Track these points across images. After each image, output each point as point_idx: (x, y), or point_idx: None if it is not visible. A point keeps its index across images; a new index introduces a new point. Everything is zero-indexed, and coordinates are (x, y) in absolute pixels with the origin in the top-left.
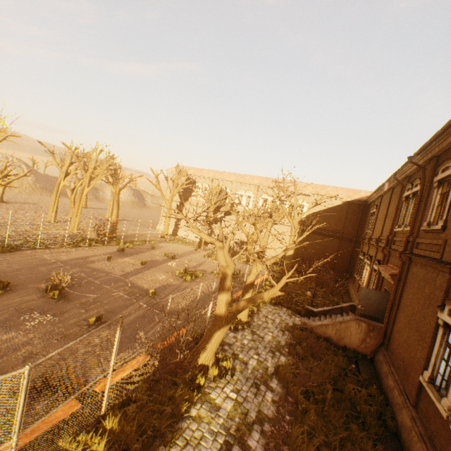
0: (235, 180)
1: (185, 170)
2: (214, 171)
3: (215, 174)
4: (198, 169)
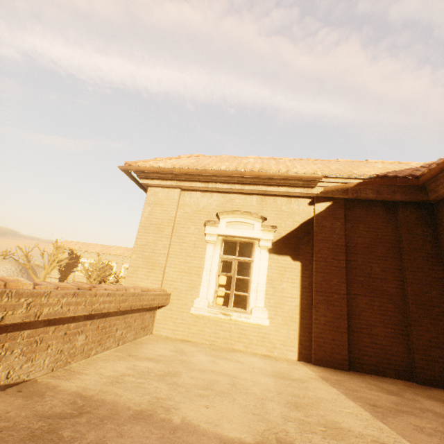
0: (122, 253)
1: (63, 247)
2: (103, 245)
3: (102, 248)
4: (86, 243)
